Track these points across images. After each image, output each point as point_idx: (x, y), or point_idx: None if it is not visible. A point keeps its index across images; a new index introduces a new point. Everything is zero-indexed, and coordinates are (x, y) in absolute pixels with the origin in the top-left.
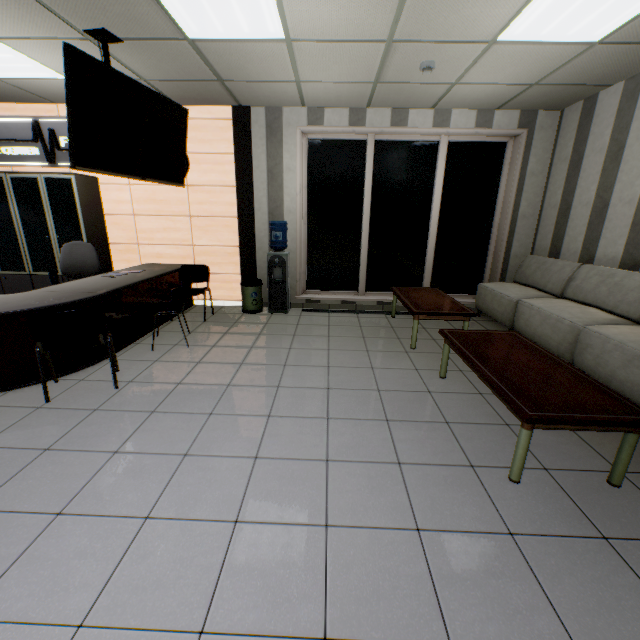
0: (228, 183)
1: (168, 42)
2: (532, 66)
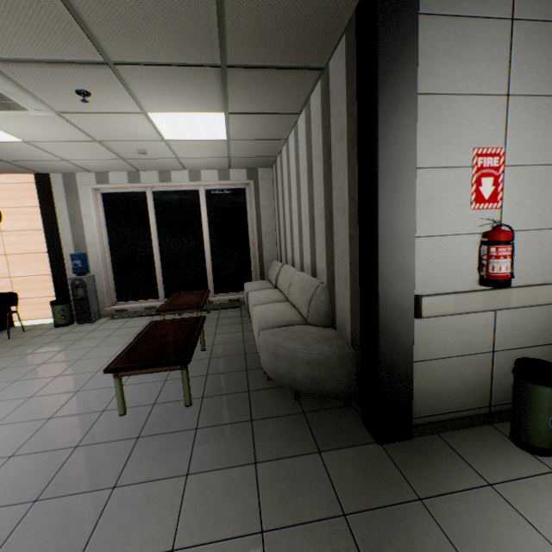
0: (37, 227)
1: None
2: (211, 149)
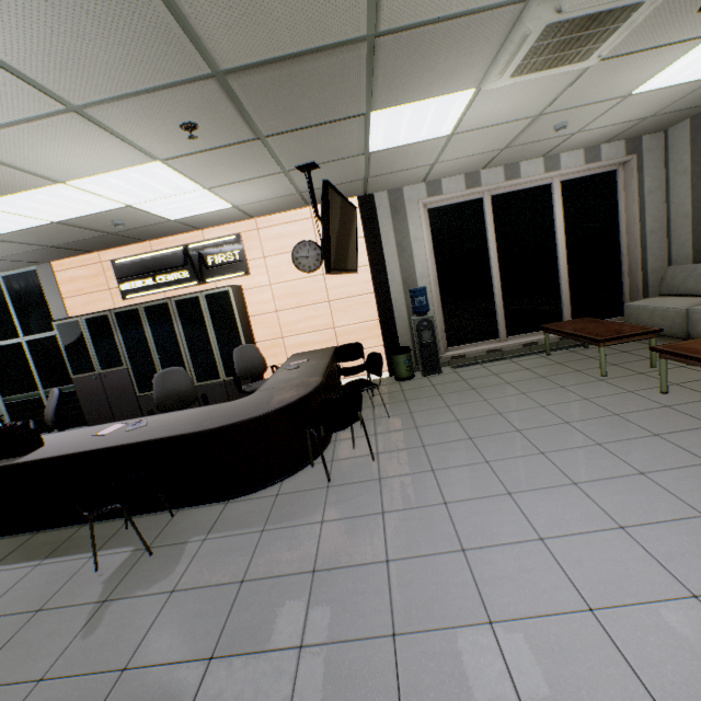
0: (361, 264)
1: (348, 159)
2: (654, 104)
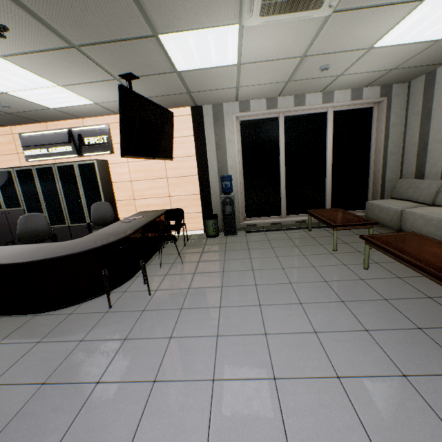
0: (190, 154)
1: (164, 75)
2: (394, 58)
